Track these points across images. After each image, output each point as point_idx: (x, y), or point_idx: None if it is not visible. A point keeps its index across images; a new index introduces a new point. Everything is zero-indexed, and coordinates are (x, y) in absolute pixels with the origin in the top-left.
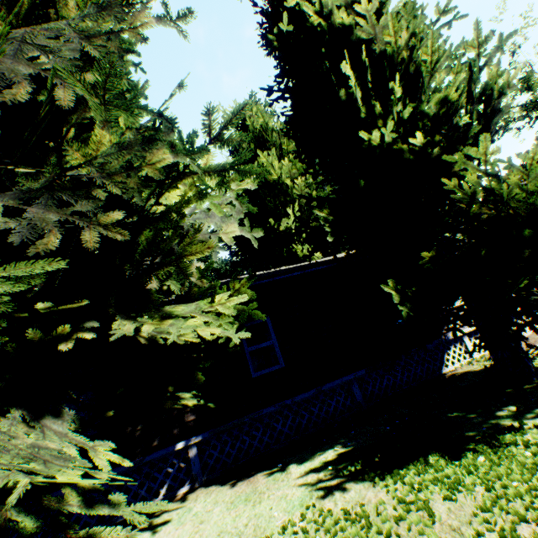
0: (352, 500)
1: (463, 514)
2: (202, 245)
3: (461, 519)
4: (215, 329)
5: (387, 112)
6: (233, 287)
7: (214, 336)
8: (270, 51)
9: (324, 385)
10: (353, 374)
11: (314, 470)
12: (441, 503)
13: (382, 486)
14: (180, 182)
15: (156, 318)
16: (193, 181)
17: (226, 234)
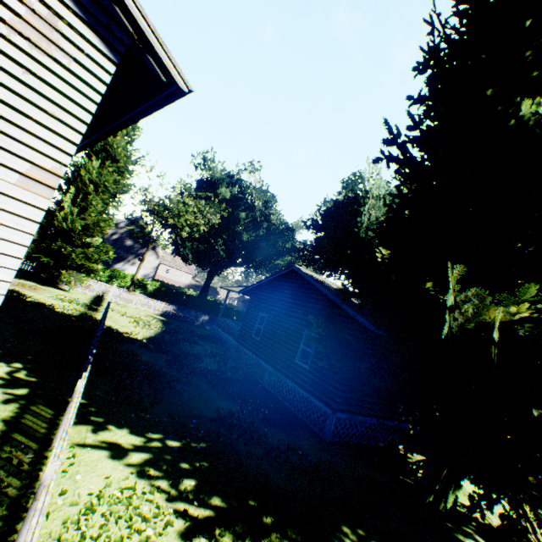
0: None
1: None
2: None
3: None
4: None
5: None
6: None
7: None
8: None
9: None
10: None
11: None
12: None
13: None
14: None
15: None
16: None
17: None
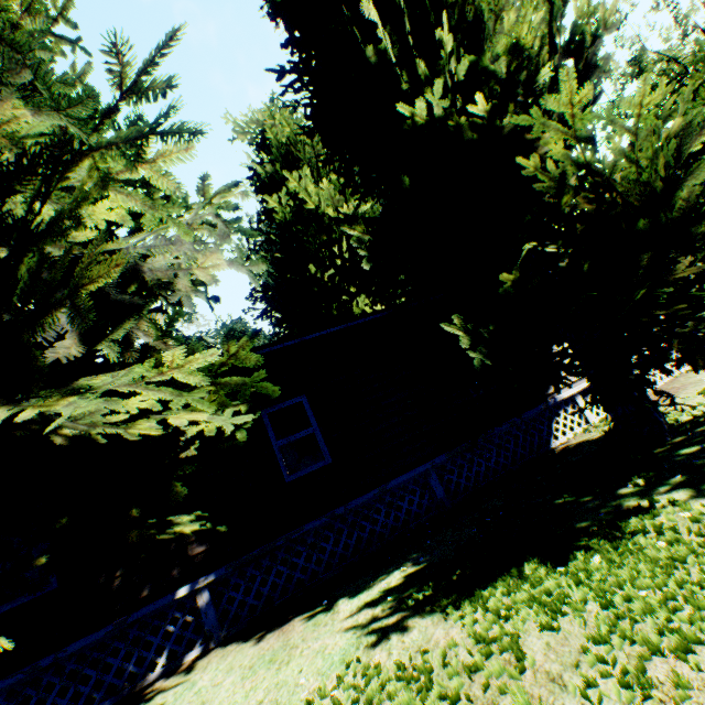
0: (413, 645)
1: (568, 652)
2: (106, 265)
3: (565, 659)
4: (199, 414)
5: (435, 73)
6: (227, 351)
7: (212, 428)
8: (269, 8)
9: (390, 482)
10: (429, 462)
11: (370, 604)
12: (537, 636)
13: (456, 618)
14: (75, 169)
15: (53, 397)
16: (93, 162)
17: (204, 269)
